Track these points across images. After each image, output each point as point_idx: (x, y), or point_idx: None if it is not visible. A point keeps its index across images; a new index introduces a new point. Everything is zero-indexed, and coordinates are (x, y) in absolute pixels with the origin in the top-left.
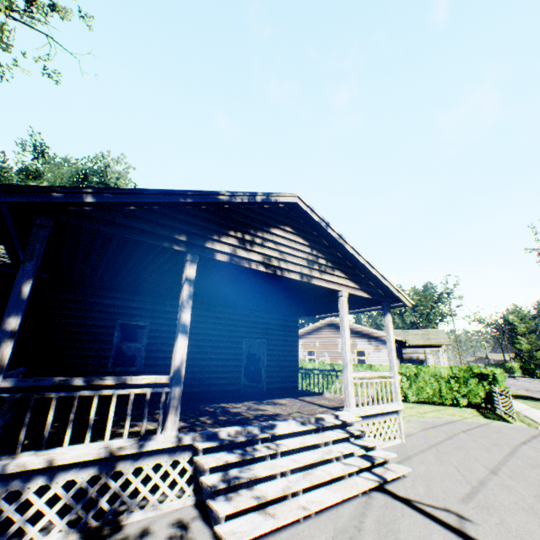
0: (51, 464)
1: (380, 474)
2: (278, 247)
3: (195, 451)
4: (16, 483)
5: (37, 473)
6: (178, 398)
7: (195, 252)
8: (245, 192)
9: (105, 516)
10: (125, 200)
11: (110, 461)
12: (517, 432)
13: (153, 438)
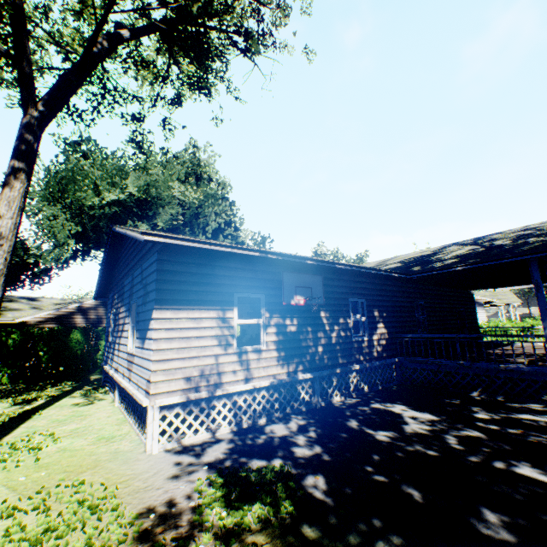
0: None
1: None
2: None
3: None
4: None
5: None
6: None
7: None
8: None
9: None
10: None
11: None
12: None
13: None
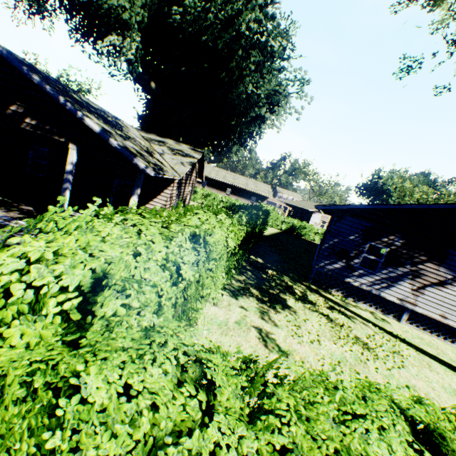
0: None
1: None
2: None
3: None
4: None
5: None
6: None
7: None
8: None
9: None
10: None
11: None
12: None
13: None
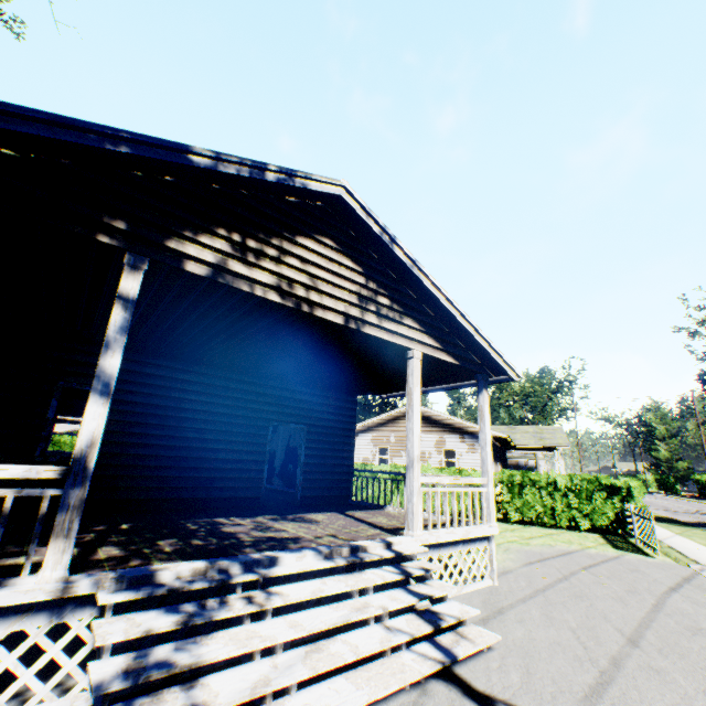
0: None
1: (449, 647)
2: (308, 268)
3: (103, 608)
4: None
5: None
6: (76, 509)
7: (142, 253)
8: (243, 159)
9: None
10: None
11: None
12: (662, 571)
13: (8, 583)
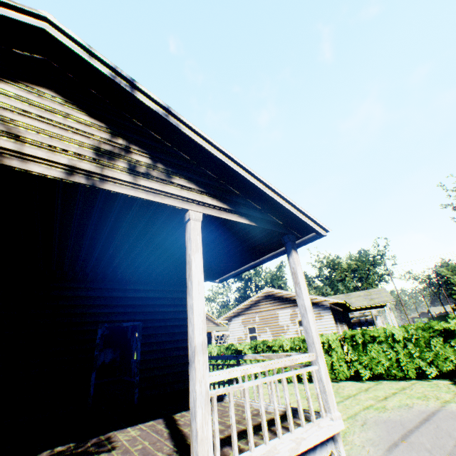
0: None
1: None
2: (1, 112)
3: None
4: None
5: None
6: None
7: None
8: None
9: None
10: None
11: None
12: None
13: None
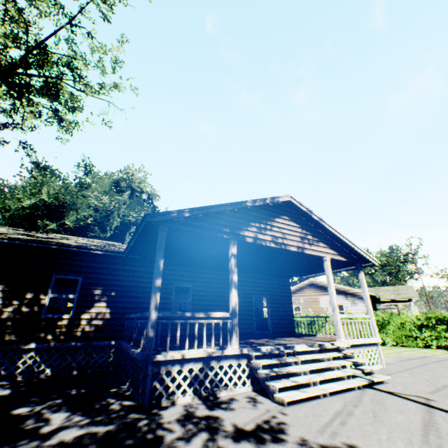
0: (184, 357)
1: (369, 378)
2: (281, 230)
3: (249, 358)
4: (169, 366)
5: (176, 362)
6: (236, 326)
7: (234, 238)
8: (260, 199)
9: (208, 390)
10: (202, 213)
11: (207, 360)
12: None
13: (226, 348)
